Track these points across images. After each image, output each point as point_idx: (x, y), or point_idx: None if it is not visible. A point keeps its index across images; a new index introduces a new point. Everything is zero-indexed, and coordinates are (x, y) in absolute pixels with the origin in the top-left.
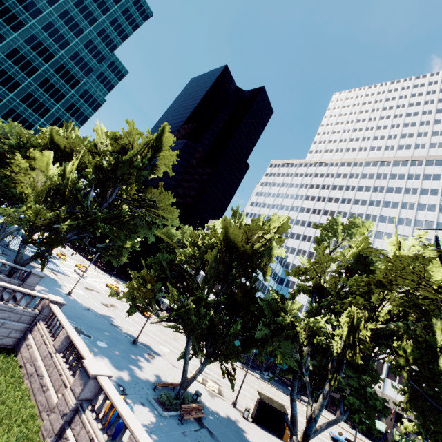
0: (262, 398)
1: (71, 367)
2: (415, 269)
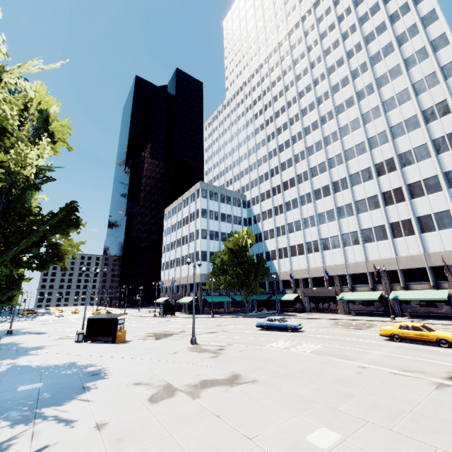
0: (93, 317)
1: None
2: None
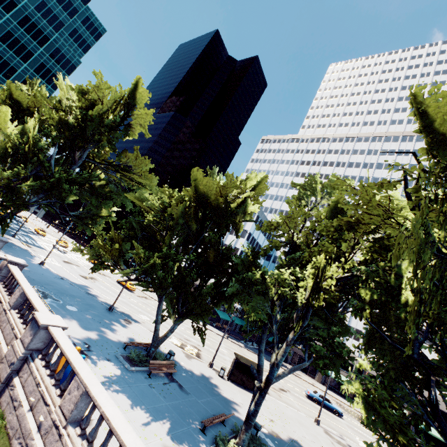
0: (238, 358)
1: (26, 321)
2: (379, 202)
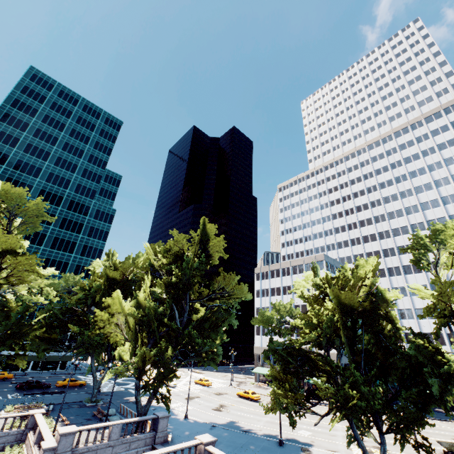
0: (449, 449)
1: None
2: None
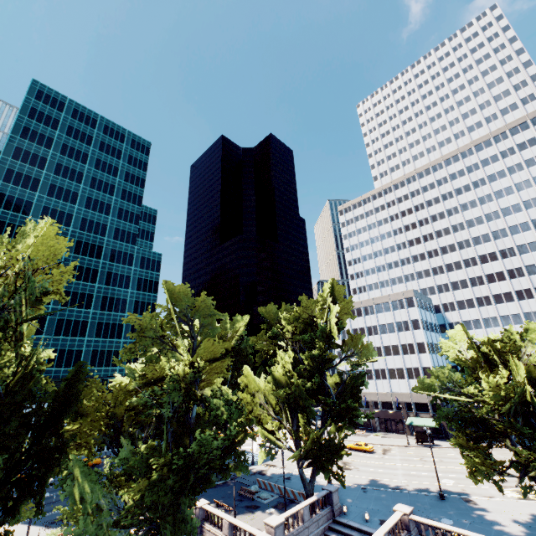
0: None
1: None
2: None
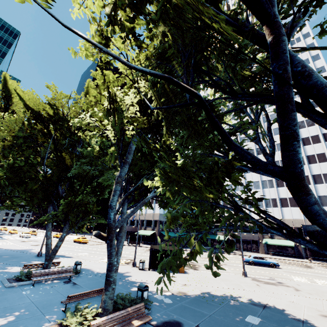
0: (153, 248)
1: None
2: None
